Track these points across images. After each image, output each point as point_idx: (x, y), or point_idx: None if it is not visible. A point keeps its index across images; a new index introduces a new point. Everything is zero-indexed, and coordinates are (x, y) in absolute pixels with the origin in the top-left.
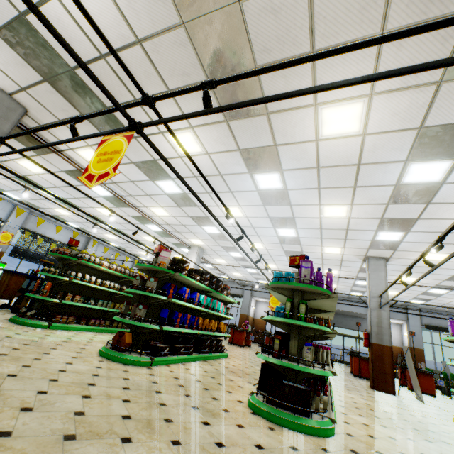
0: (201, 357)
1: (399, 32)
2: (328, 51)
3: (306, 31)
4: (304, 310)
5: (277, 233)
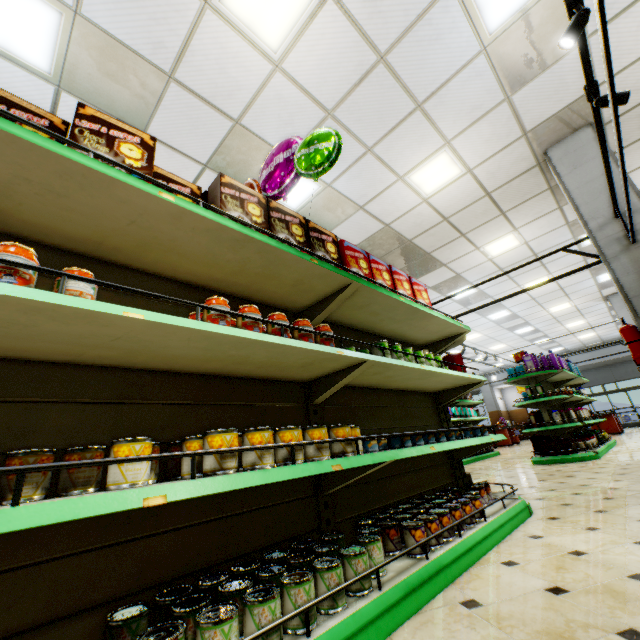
0: (477, 458)
1: (511, 270)
2: (483, 282)
3: (454, 232)
4: (540, 390)
5: (489, 319)
